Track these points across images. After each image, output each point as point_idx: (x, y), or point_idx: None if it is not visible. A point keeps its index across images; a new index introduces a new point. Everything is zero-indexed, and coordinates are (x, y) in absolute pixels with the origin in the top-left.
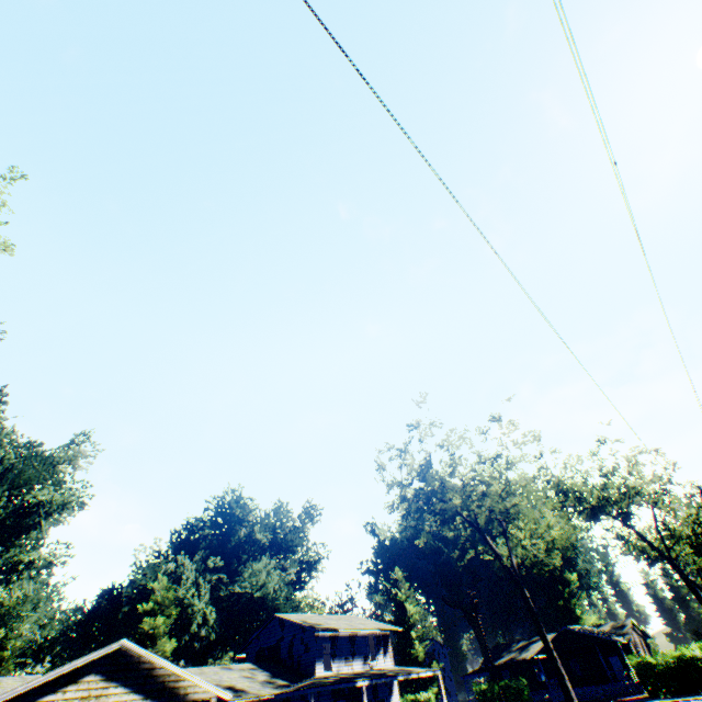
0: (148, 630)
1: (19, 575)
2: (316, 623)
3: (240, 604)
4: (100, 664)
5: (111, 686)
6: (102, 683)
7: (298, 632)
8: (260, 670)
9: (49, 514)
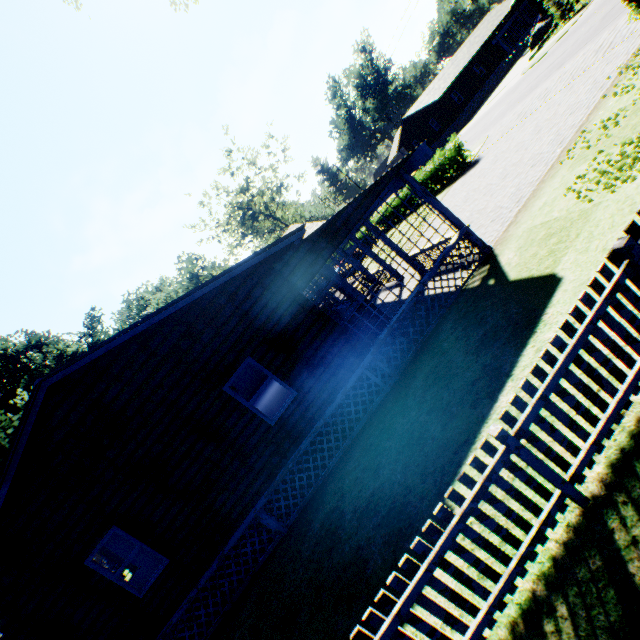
0: None
1: None
2: None
3: None
4: None
5: None
6: None
7: None
8: None
9: None
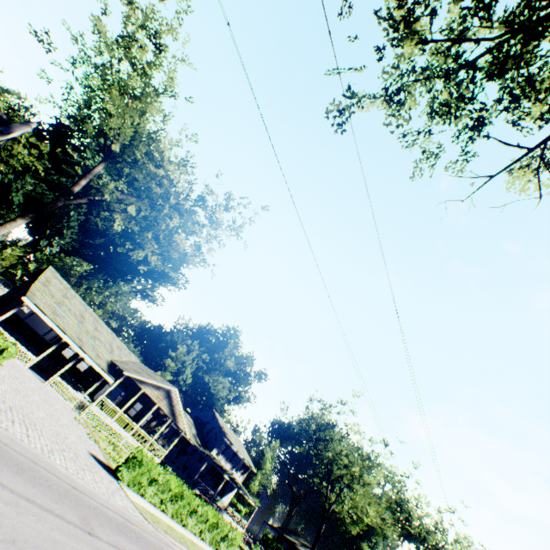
0: (167, 364)
1: (142, 296)
2: (227, 432)
3: (202, 387)
4: (167, 389)
5: (165, 399)
6: (164, 396)
7: (218, 428)
8: (194, 427)
9: (167, 283)
